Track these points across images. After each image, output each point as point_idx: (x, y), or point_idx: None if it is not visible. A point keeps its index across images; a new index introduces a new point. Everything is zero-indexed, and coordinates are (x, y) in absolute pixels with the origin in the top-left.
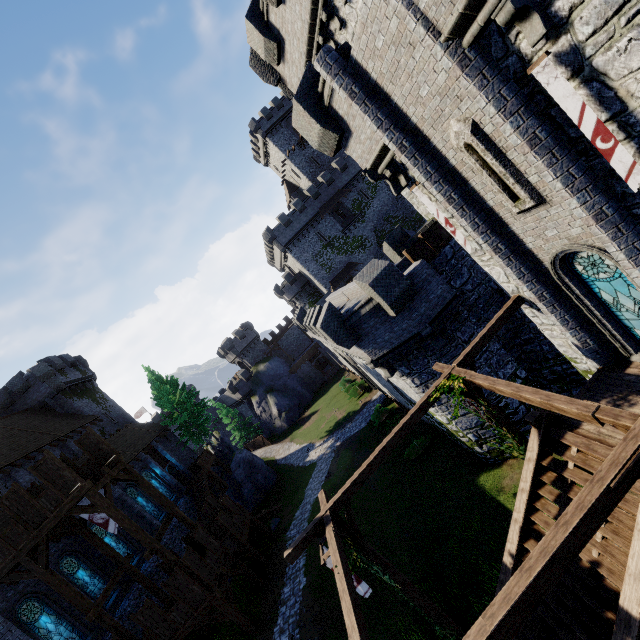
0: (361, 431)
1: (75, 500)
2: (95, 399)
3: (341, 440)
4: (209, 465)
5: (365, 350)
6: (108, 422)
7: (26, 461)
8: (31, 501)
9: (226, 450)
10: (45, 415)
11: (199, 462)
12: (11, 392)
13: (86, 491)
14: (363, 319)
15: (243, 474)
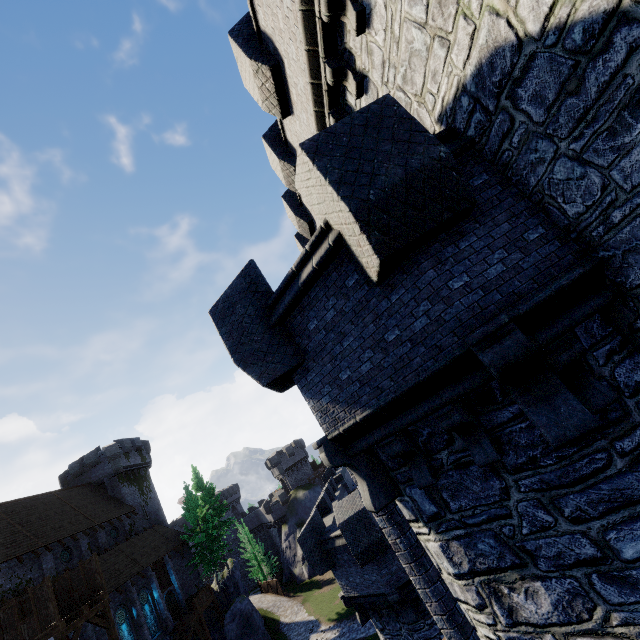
0: (366, 639)
1: (46, 638)
2: (141, 488)
3: (344, 639)
4: (203, 608)
5: (338, 581)
6: (141, 516)
7: (58, 544)
8: (17, 622)
9: (232, 588)
10: (97, 494)
11: (194, 601)
12: (85, 463)
13: (57, 632)
14: (338, 548)
15: (234, 632)
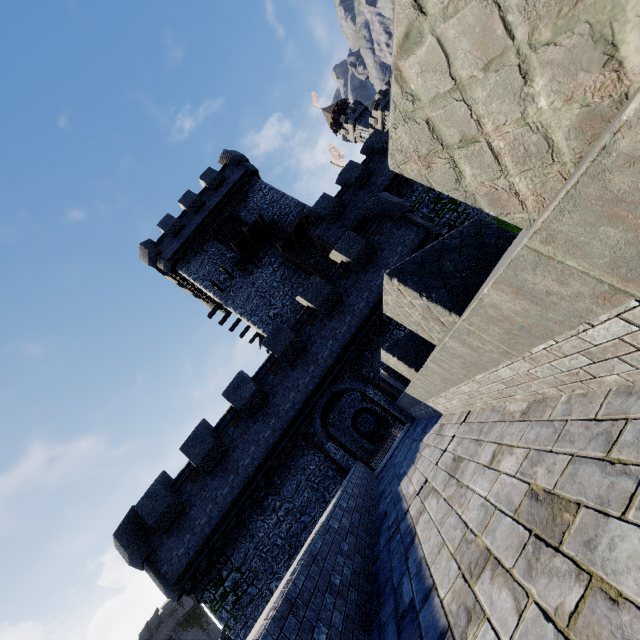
0: None
1: None
2: (202, 625)
3: None
4: None
5: None
6: None
7: None
8: None
9: None
10: None
11: None
12: (151, 627)
13: None
14: None
15: None
